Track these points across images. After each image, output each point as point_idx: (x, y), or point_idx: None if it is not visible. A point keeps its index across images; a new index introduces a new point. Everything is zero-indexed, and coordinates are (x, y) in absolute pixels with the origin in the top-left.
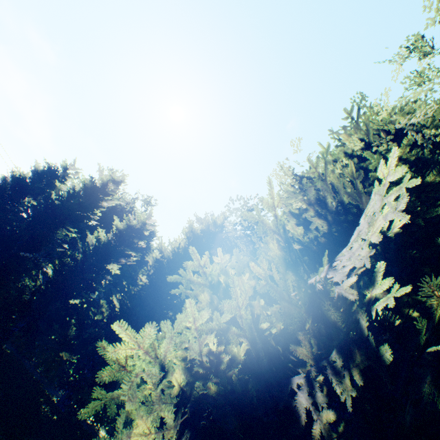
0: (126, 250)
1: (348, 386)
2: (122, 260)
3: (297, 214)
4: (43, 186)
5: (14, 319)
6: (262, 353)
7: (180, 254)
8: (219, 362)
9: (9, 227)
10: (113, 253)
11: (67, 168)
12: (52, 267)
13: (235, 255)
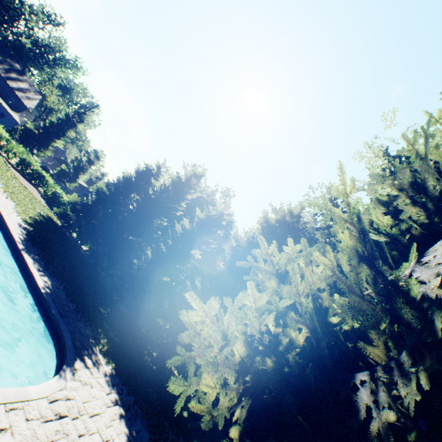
0: (206, 238)
1: (413, 389)
2: (202, 247)
3: (386, 201)
4: (143, 184)
5: (126, 288)
6: (323, 343)
7: (254, 243)
8: (277, 343)
9: (122, 217)
10: (195, 240)
11: (160, 167)
12: (150, 250)
13: (302, 245)
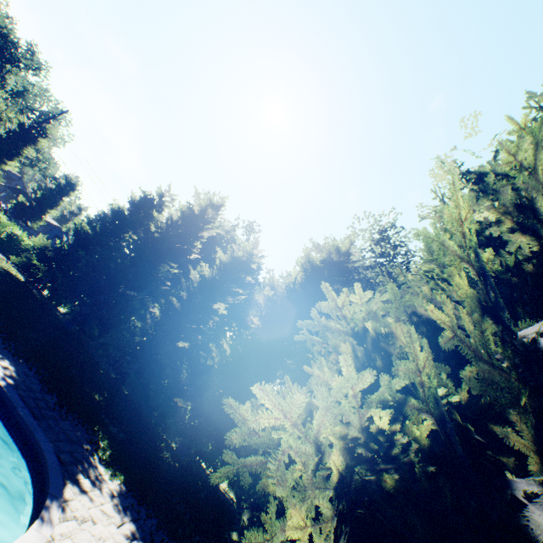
0: (233, 287)
1: None
2: (228, 299)
3: (475, 230)
4: (141, 218)
5: (128, 360)
6: (456, 437)
7: (296, 290)
8: (391, 444)
9: (115, 265)
10: (219, 291)
11: (163, 196)
12: (158, 307)
13: (390, 293)
